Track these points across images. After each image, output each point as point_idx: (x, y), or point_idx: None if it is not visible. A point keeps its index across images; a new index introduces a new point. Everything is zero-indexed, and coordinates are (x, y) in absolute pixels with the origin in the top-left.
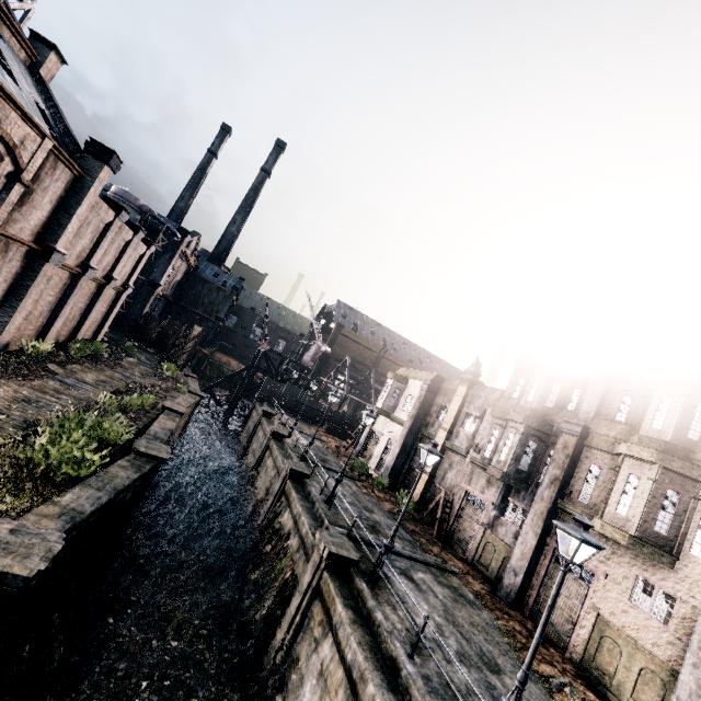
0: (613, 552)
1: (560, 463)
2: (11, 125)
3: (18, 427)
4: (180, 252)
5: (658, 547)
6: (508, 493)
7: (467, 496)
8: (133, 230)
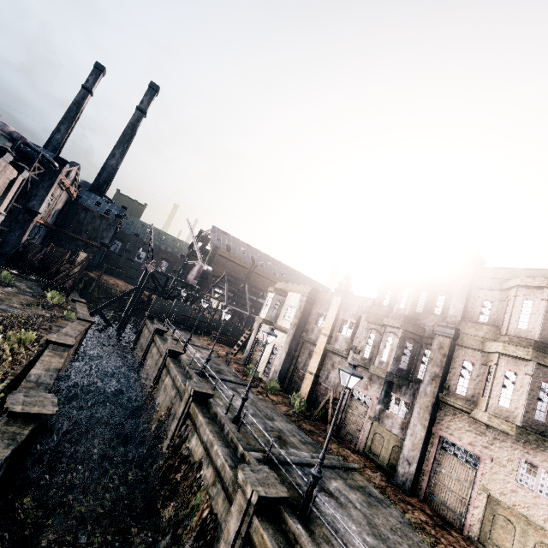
0: (495, 438)
1: (438, 362)
2: None
3: None
4: (58, 181)
5: (539, 433)
6: (390, 389)
7: (351, 393)
8: None
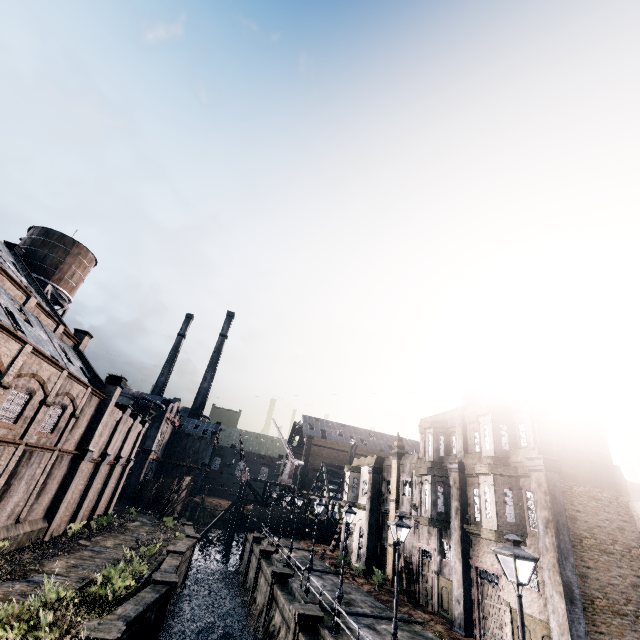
0: None
1: (456, 496)
2: (74, 389)
3: (77, 582)
4: (165, 418)
5: (514, 533)
6: (441, 536)
7: (421, 553)
8: (133, 418)
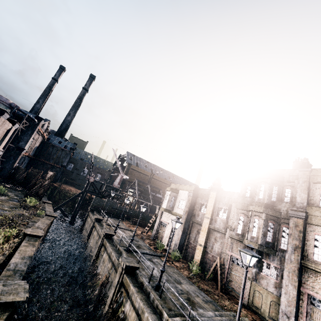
0: None
1: (296, 236)
2: None
3: None
4: (37, 130)
5: None
6: (261, 256)
7: (231, 259)
8: None
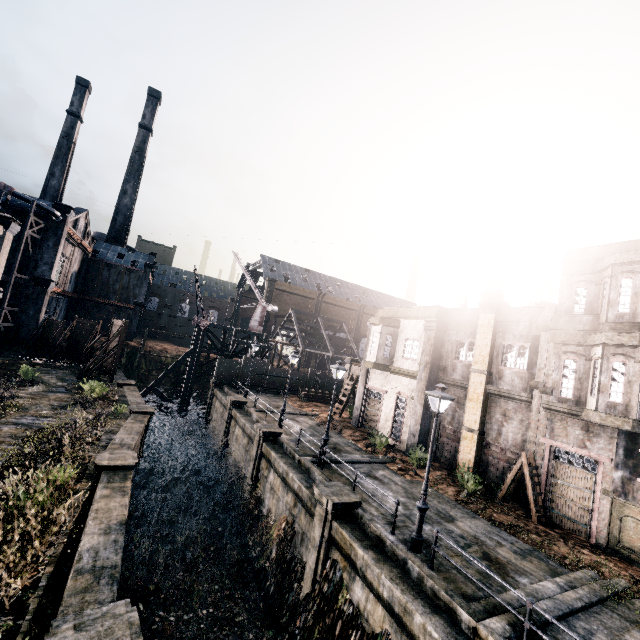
0: None
1: None
2: None
3: None
4: (66, 235)
5: None
6: (635, 444)
7: (553, 454)
8: None
